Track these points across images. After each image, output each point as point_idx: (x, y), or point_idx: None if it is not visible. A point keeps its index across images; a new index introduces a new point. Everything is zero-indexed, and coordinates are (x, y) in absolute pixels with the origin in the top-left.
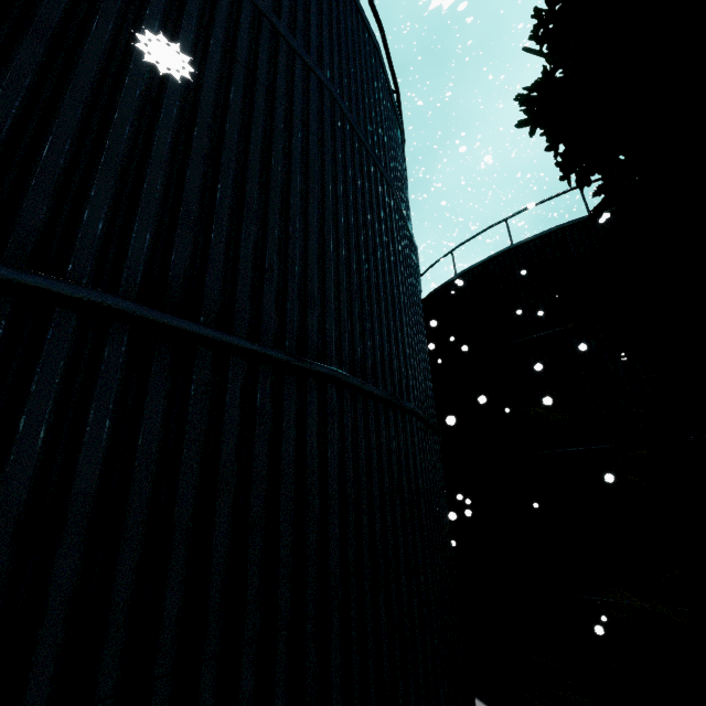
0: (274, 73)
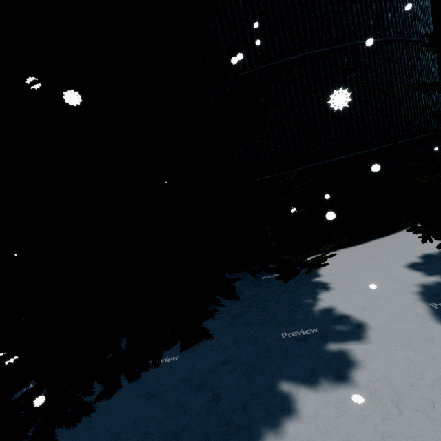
0: None
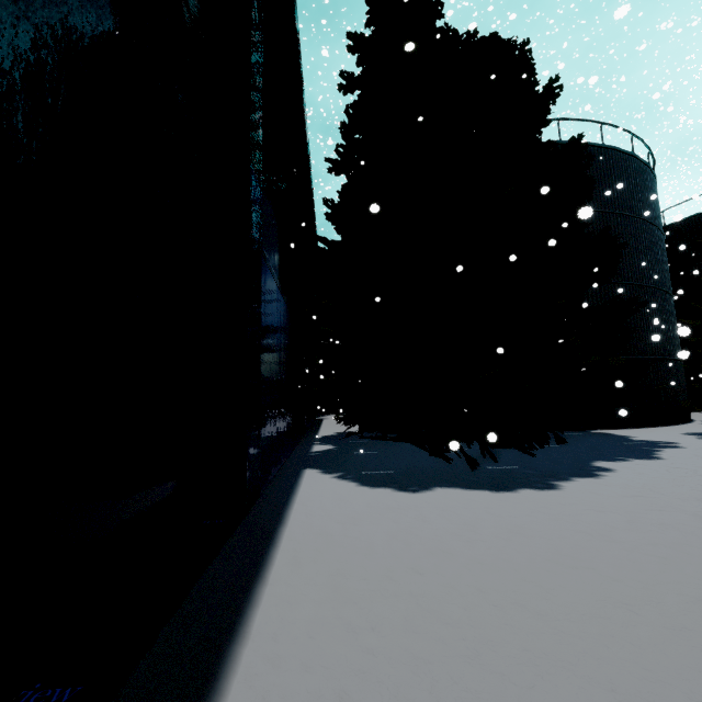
0: (653, 236)
